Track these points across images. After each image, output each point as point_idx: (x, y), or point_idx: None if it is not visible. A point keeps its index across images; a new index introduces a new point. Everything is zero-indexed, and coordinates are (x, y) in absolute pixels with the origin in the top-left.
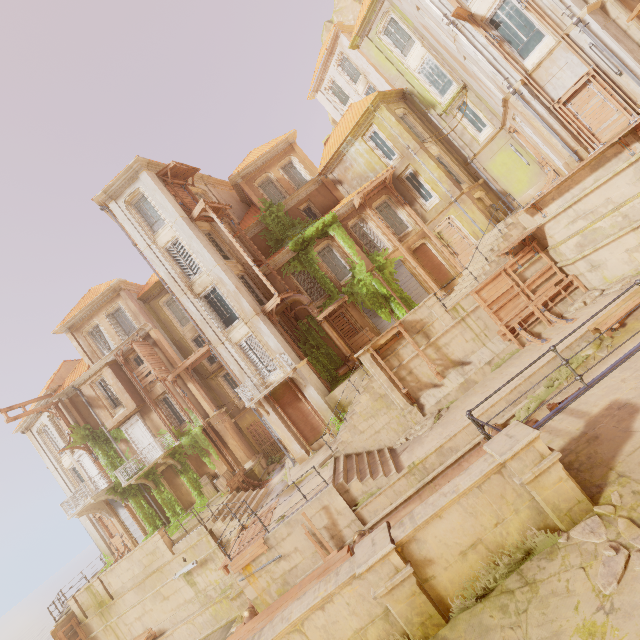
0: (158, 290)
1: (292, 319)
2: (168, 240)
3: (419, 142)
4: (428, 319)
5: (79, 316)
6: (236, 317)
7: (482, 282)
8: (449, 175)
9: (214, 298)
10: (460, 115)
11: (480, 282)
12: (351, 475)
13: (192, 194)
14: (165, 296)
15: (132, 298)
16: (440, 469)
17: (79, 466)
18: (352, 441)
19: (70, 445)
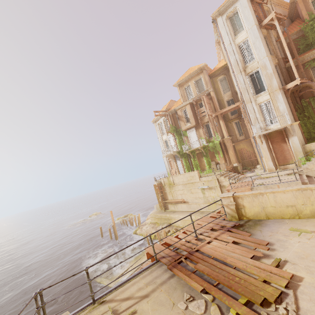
0: (219, 72)
1: (297, 98)
2: (242, 40)
3: None
4: None
5: (183, 80)
6: (264, 89)
7: None
8: None
9: (255, 77)
10: None
11: None
12: (312, 182)
13: (263, 10)
14: (221, 76)
15: (207, 74)
16: None
17: (168, 140)
18: (314, 170)
19: (169, 131)
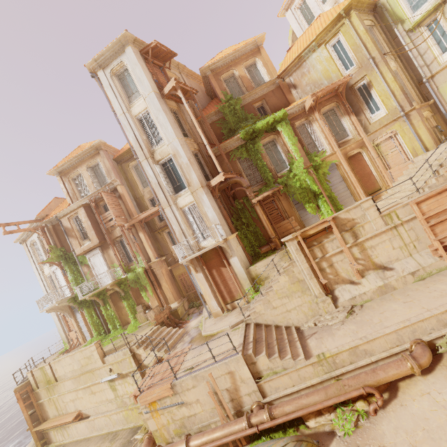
0: (129, 155)
1: (230, 197)
2: (140, 111)
3: (381, 53)
4: (360, 220)
5: (67, 164)
6: (184, 186)
7: (425, 194)
8: (403, 90)
9: (169, 167)
10: (427, 33)
11: (422, 194)
12: (260, 348)
13: (167, 76)
14: (134, 161)
15: (108, 158)
16: (350, 368)
17: (54, 276)
18: (264, 313)
19: (47, 260)
